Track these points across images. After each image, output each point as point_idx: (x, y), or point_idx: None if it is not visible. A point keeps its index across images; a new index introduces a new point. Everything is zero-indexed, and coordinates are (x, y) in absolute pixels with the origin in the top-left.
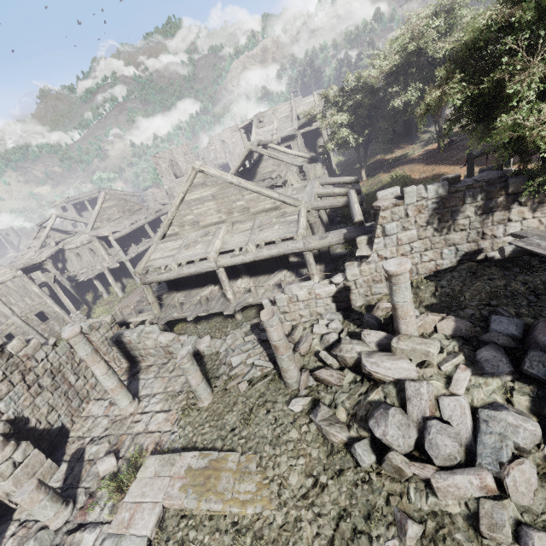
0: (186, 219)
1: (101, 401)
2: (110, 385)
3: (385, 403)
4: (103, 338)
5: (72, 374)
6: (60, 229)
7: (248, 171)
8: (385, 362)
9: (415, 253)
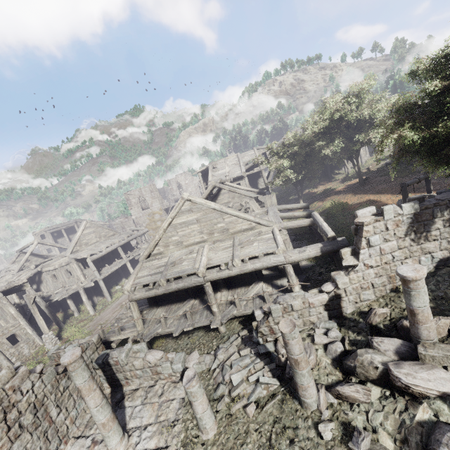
0: (171, 240)
1: (82, 439)
2: (102, 418)
3: (444, 424)
4: (89, 360)
5: (55, 406)
6: (37, 254)
7: None
8: (419, 372)
9: (397, 261)
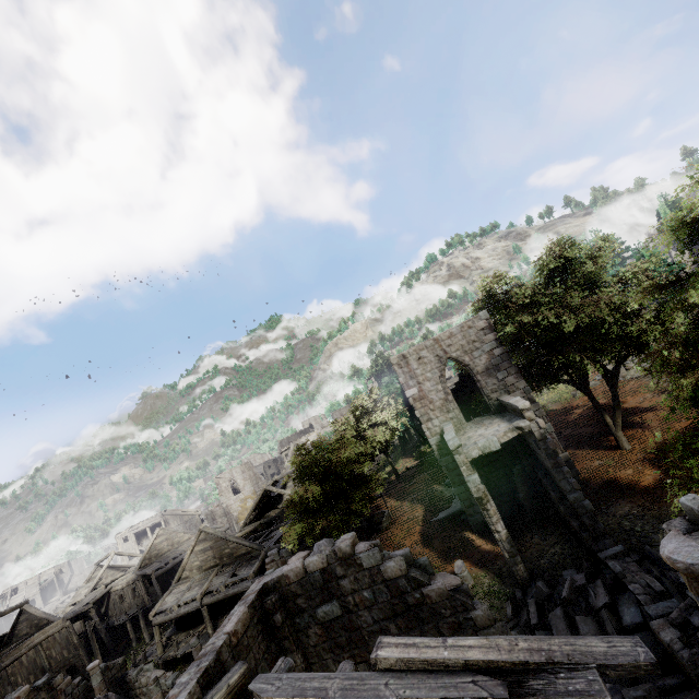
0: (194, 565)
1: None
2: None
3: None
4: (113, 678)
5: None
6: (115, 566)
7: (276, 497)
8: None
9: None
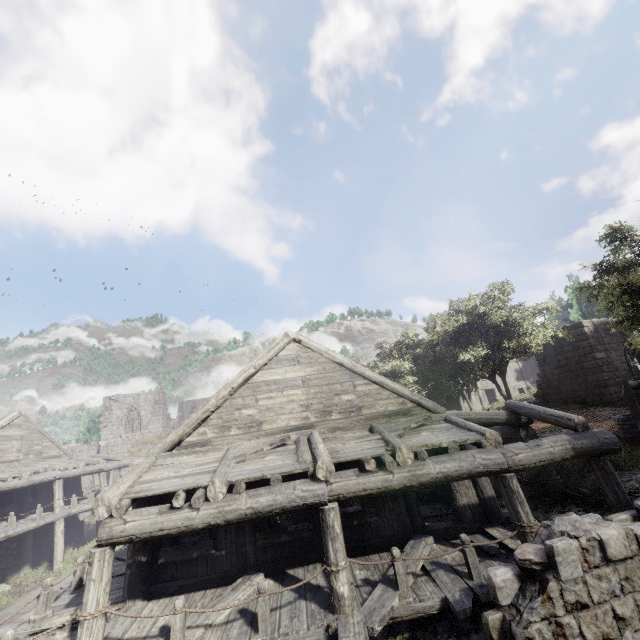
0: (239, 415)
1: None
2: None
3: None
4: None
5: None
6: None
7: None
8: None
9: None
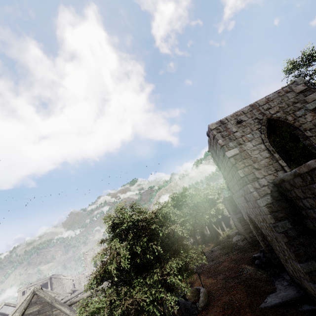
0: None
1: None
2: None
3: None
4: None
5: None
6: (5, 313)
7: None
8: None
9: None
